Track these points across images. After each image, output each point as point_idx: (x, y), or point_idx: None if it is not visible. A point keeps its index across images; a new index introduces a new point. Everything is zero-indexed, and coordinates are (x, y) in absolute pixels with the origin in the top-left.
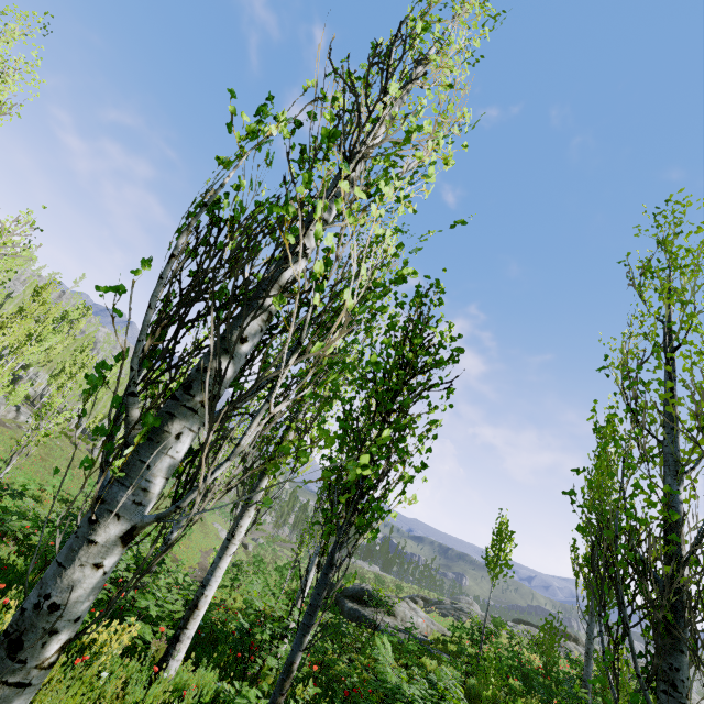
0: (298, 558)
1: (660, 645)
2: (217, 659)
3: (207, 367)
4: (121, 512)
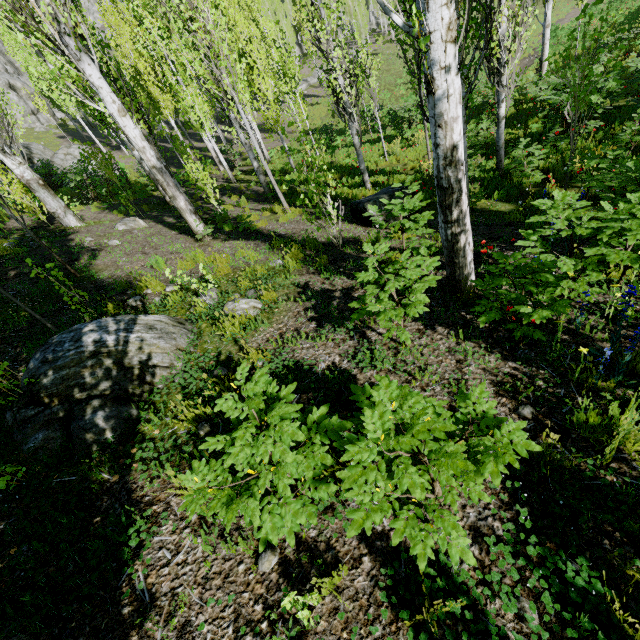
0: (584, 2)
1: (489, 68)
2: (478, 118)
3: (346, 110)
4: (353, 133)
